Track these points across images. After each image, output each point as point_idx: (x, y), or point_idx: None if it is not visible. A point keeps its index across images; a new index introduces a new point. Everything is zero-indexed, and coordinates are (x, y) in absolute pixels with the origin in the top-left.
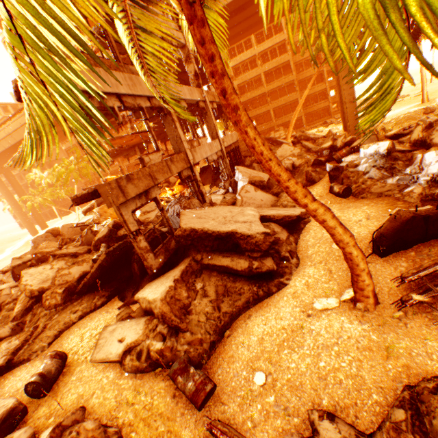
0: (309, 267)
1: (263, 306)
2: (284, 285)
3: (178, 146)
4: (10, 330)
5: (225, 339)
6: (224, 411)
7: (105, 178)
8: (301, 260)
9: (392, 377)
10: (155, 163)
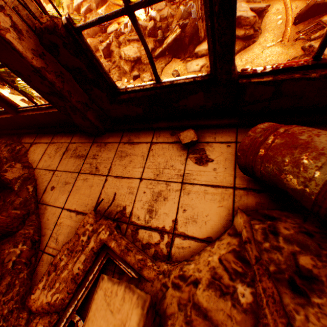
0: (266, 34)
1: (246, 51)
2: (255, 42)
3: None
4: (138, 73)
5: None
6: None
7: None
8: (262, 31)
9: (285, 59)
10: None
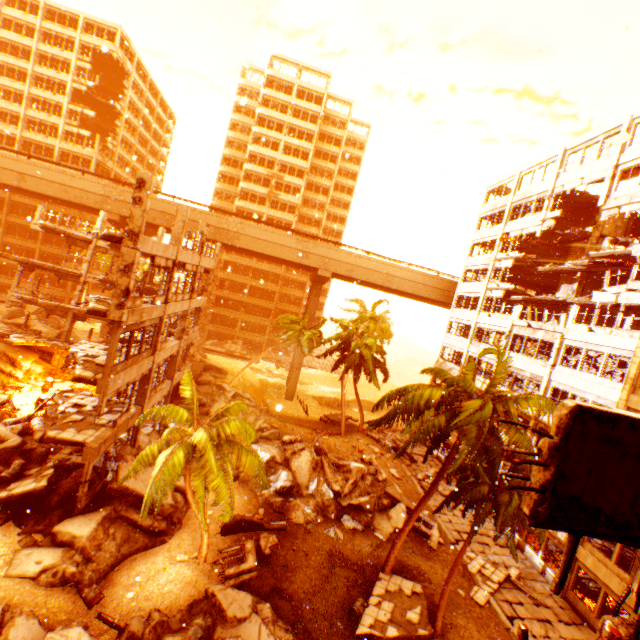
0: (186, 532)
1: (147, 553)
2: (166, 541)
3: (141, 399)
4: None
5: (115, 571)
6: (105, 610)
7: (11, 340)
8: (184, 525)
9: (192, 594)
10: (123, 423)
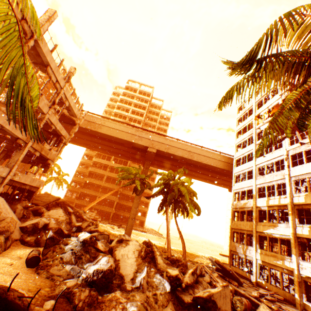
0: None
1: None
2: None
3: None
4: None
5: None
6: None
7: None
8: None
9: None
10: None
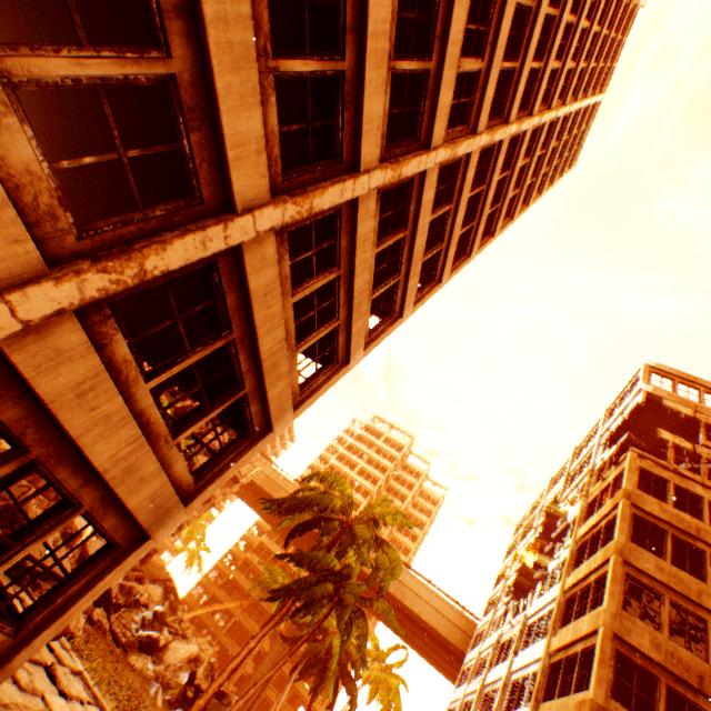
0: None
1: None
2: None
3: None
4: None
5: None
6: None
7: None
8: None
9: None
10: None
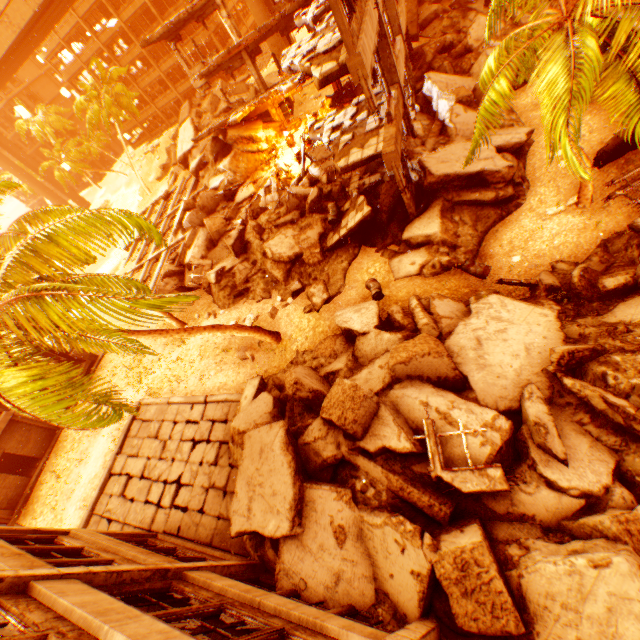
0: (539, 188)
1: (505, 223)
2: (520, 205)
3: (390, 77)
4: (300, 284)
5: (482, 248)
6: (498, 277)
7: (233, 121)
8: (530, 183)
9: (595, 238)
10: (396, 114)
